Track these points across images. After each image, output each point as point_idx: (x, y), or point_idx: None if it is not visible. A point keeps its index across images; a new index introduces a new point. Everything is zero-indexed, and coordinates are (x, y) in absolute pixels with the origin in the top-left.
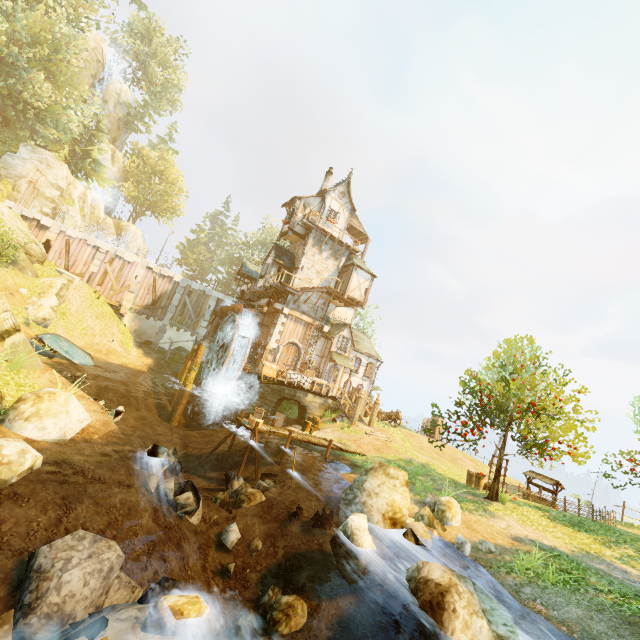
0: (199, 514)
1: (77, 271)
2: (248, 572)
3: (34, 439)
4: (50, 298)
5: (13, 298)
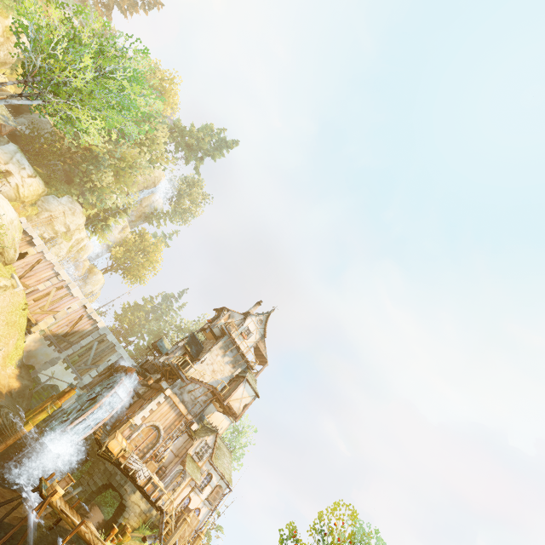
0: None
1: (27, 282)
2: None
3: None
4: None
5: None
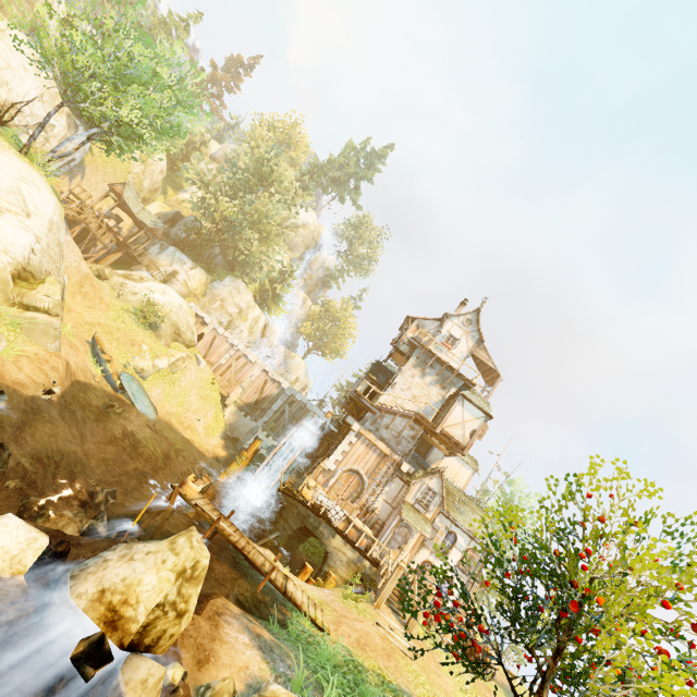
0: None
1: (211, 360)
2: None
3: None
4: (162, 360)
5: (131, 347)
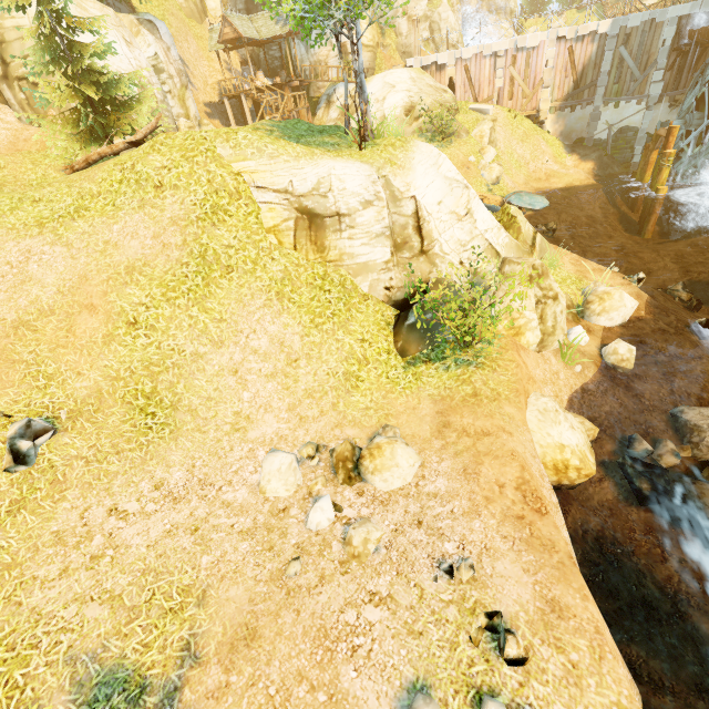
0: None
1: (484, 97)
2: None
3: (607, 327)
4: (489, 152)
5: (470, 172)
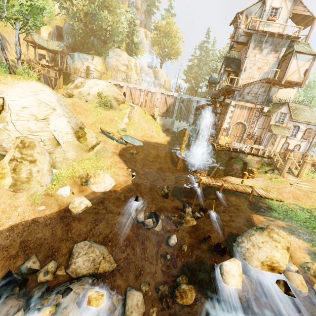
0: (158, 227)
1: (136, 103)
2: (178, 260)
3: (96, 191)
4: (125, 119)
5: (113, 122)
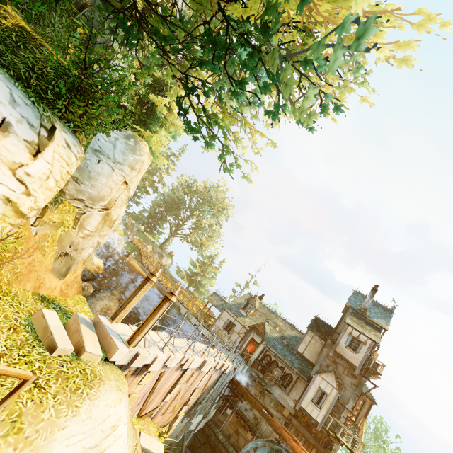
0: None
1: (148, 409)
2: None
3: None
4: None
5: None
